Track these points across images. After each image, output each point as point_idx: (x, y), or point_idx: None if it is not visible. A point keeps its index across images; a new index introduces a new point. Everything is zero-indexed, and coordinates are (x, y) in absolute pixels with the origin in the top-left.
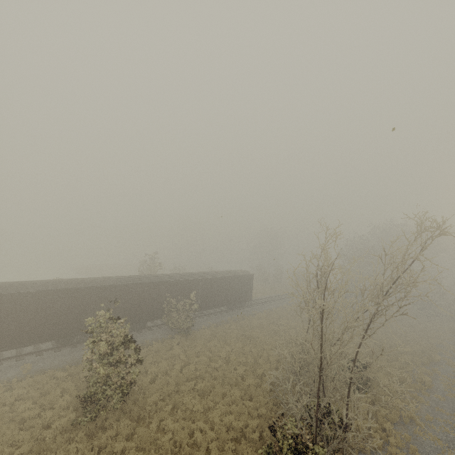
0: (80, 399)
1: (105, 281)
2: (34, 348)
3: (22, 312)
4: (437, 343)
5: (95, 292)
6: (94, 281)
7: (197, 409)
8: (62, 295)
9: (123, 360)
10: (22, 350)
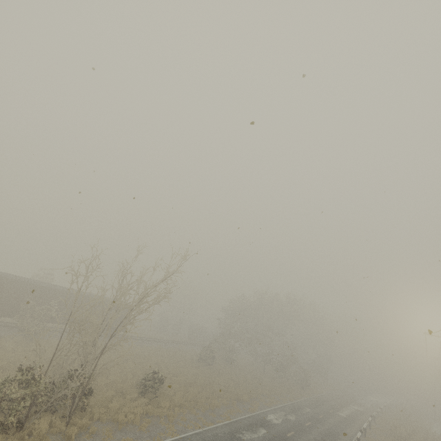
0: None
1: None
2: None
3: None
4: (264, 393)
5: None
6: None
7: None
8: None
9: None
10: None
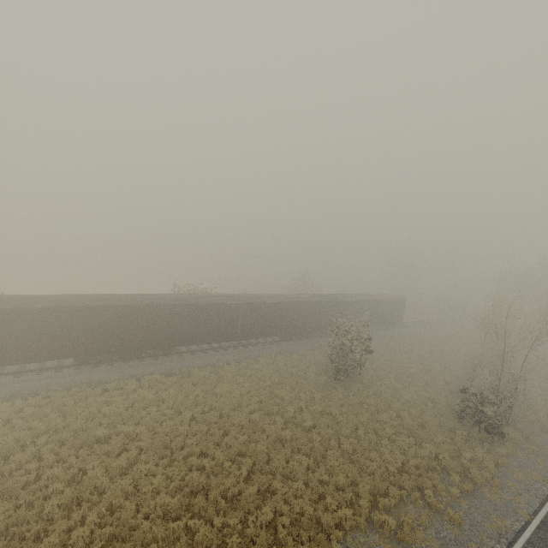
0: (336, 367)
1: (306, 298)
2: (264, 339)
3: (269, 315)
4: None
5: (303, 305)
6: (299, 297)
7: (398, 386)
8: (287, 306)
9: (366, 348)
10: (258, 340)
